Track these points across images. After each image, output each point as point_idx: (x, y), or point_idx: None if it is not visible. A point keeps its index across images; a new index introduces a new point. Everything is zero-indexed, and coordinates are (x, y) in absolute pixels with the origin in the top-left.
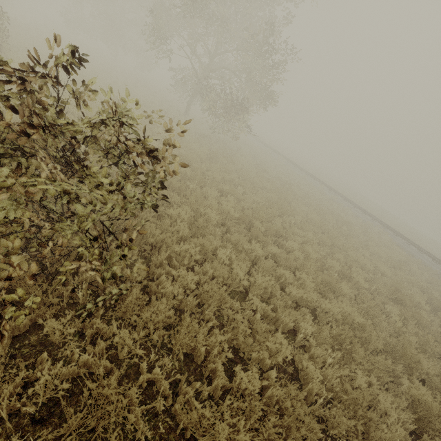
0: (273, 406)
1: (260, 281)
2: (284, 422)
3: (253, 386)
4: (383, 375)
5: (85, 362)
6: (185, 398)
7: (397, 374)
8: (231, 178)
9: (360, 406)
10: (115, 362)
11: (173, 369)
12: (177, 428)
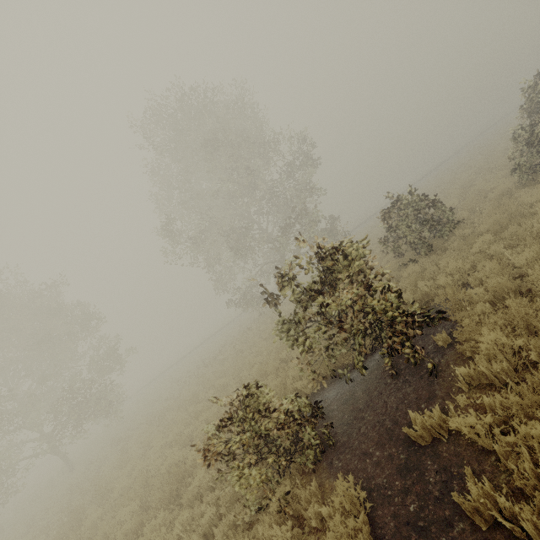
0: None
1: None
2: None
3: None
4: None
5: None
6: None
7: None
8: None
9: None
10: None
11: None
12: None
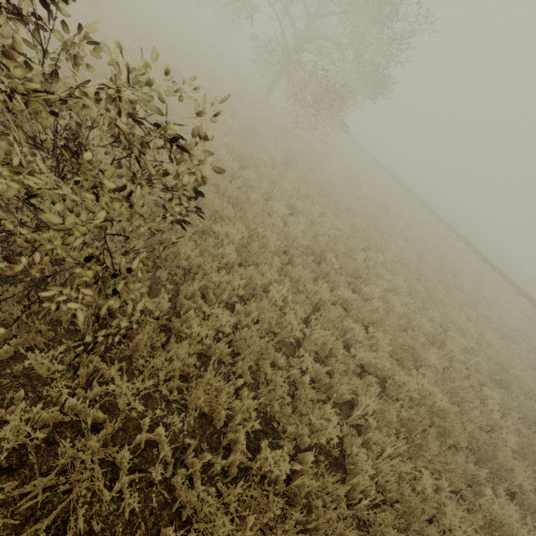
0: (302, 498)
1: (318, 335)
2: (310, 524)
3: (280, 470)
4: (458, 480)
5: (73, 407)
6: (188, 471)
7: (479, 480)
8: (309, 191)
9: (417, 518)
10: (112, 411)
11: (183, 430)
12: (174, 505)
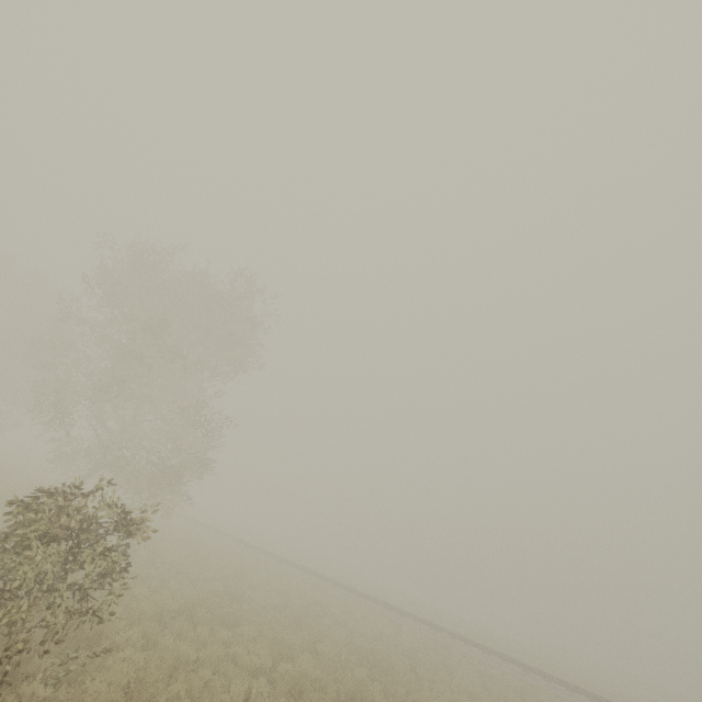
0: None
1: (210, 651)
2: None
3: None
4: None
5: None
6: None
7: None
8: (159, 573)
9: None
10: None
11: None
12: None
